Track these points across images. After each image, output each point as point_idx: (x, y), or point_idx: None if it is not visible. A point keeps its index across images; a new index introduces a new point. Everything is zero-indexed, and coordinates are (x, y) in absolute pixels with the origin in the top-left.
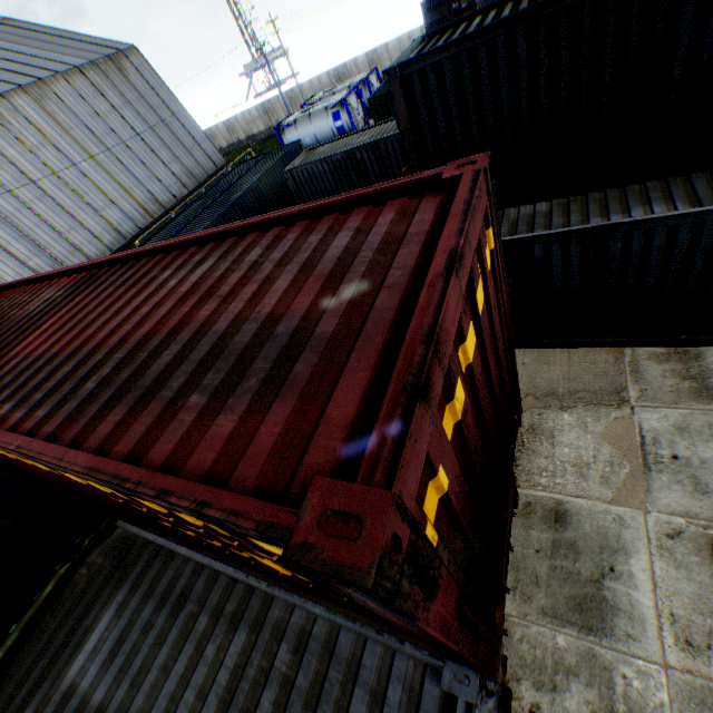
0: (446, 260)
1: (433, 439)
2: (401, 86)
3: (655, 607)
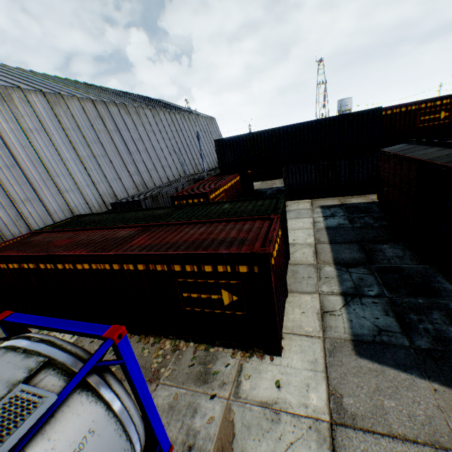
0: None
1: None
2: None
3: None
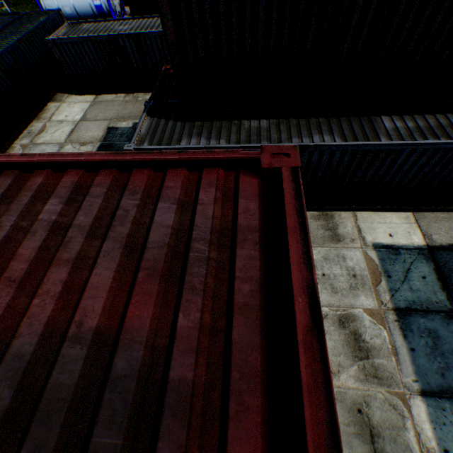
0: (308, 304)
1: None
2: (169, 4)
3: None
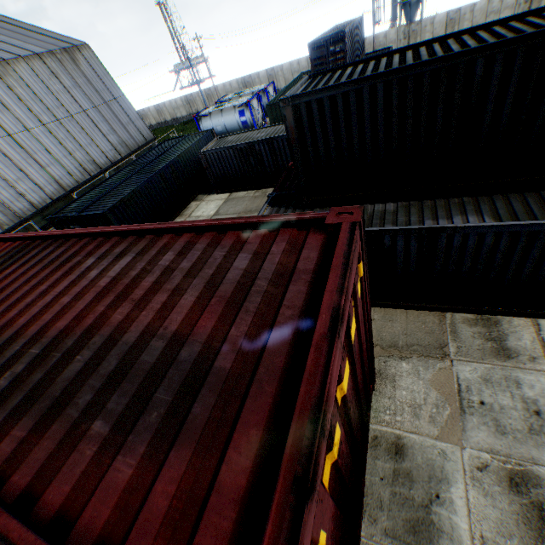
0: (330, 319)
1: (317, 515)
2: (292, 111)
3: (470, 530)
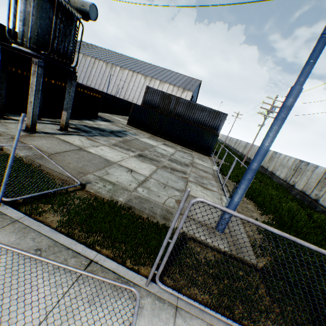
0: None
1: None
2: None
3: None
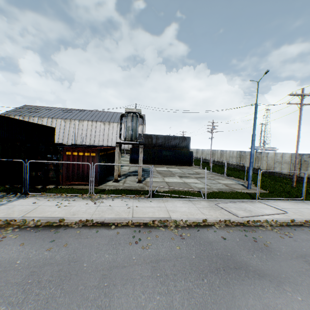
0: None
1: None
2: None
3: None
